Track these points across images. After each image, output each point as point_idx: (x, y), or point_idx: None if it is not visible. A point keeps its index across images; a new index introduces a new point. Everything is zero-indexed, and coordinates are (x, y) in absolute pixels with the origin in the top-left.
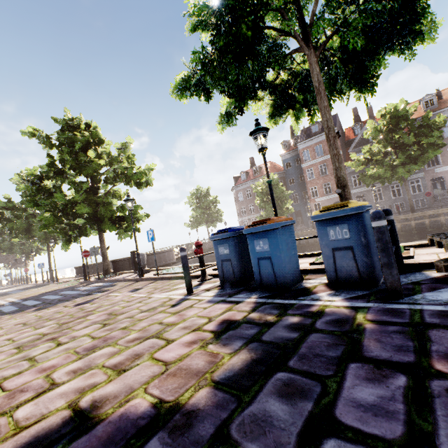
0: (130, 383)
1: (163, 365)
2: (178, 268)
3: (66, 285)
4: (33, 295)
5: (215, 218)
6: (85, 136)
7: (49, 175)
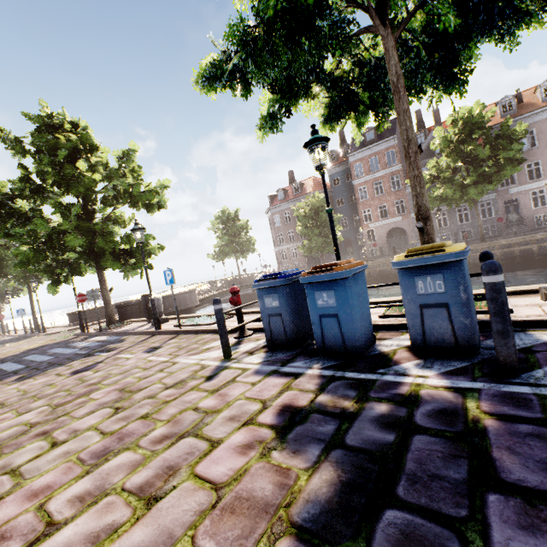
0: (168, 526)
1: (212, 490)
2: (206, 317)
3: (57, 339)
4: (13, 354)
5: (247, 247)
6: (72, 140)
7: (23, 193)
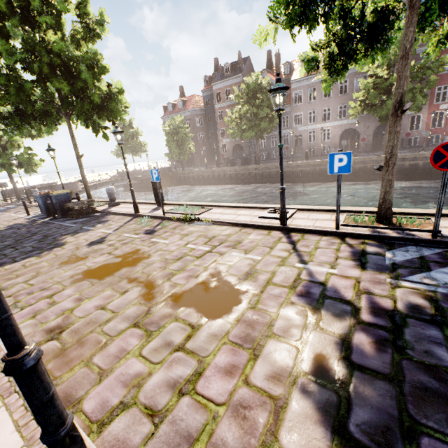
0: None
1: None
2: None
3: None
4: None
5: (138, 149)
6: None
7: None
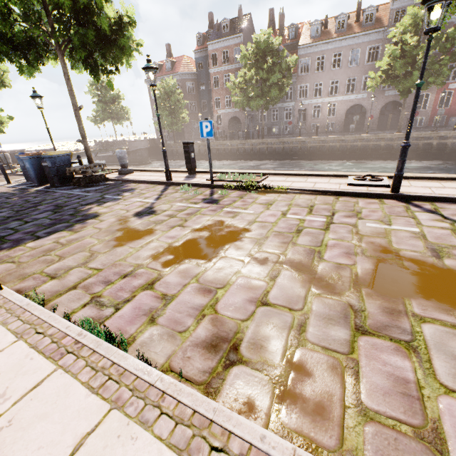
0: None
1: None
2: None
3: None
4: None
5: (120, 116)
6: None
7: None
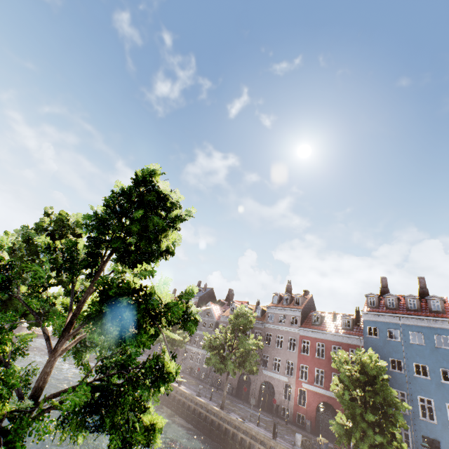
0: None
1: None
2: None
3: None
4: None
5: None
6: None
7: None
